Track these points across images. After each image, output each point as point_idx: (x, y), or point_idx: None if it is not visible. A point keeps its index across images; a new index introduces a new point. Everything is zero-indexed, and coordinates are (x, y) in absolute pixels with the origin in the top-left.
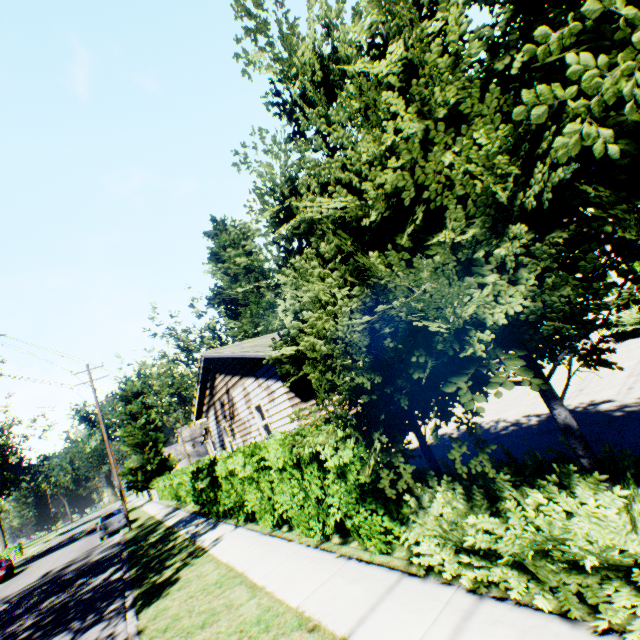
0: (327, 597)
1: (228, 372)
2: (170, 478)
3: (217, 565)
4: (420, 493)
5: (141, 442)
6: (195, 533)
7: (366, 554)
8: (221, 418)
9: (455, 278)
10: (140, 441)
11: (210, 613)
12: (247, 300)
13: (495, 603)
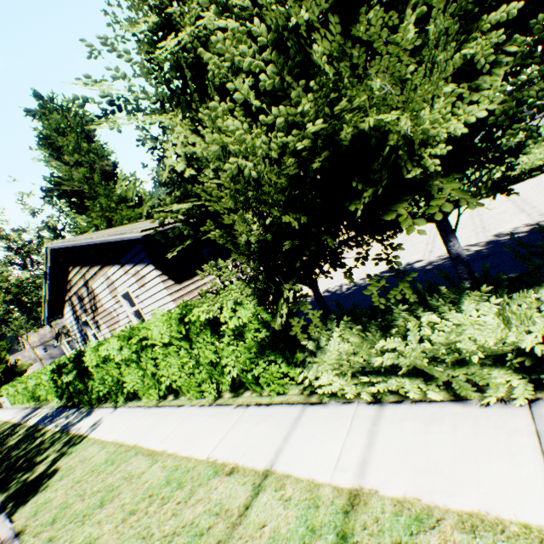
0: (237, 442)
1: (85, 263)
2: (23, 382)
3: (103, 446)
4: (318, 337)
5: None
6: (67, 424)
7: (264, 399)
8: (81, 313)
9: (419, 80)
10: None
11: (107, 490)
12: (95, 193)
13: (395, 406)
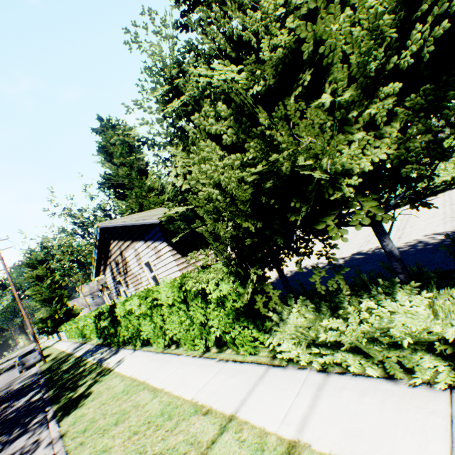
0: (214, 389)
1: (121, 238)
2: (76, 322)
3: (122, 379)
4: (281, 310)
5: (48, 298)
6: (101, 359)
7: (239, 357)
8: (116, 274)
9: (333, 133)
10: (47, 297)
11: (121, 413)
12: (132, 185)
13: (339, 376)
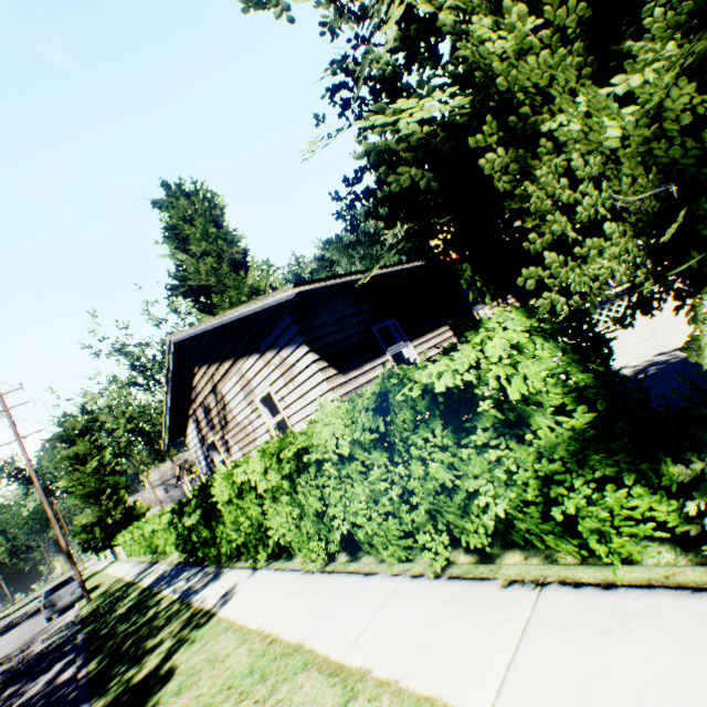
0: (568, 682)
1: (213, 359)
2: (139, 526)
3: (241, 637)
4: None
5: (95, 491)
6: (187, 590)
7: (580, 571)
8: (207, 431)
9: None
10: (93, 490)
11: None
12: (223, 287)
13: None
